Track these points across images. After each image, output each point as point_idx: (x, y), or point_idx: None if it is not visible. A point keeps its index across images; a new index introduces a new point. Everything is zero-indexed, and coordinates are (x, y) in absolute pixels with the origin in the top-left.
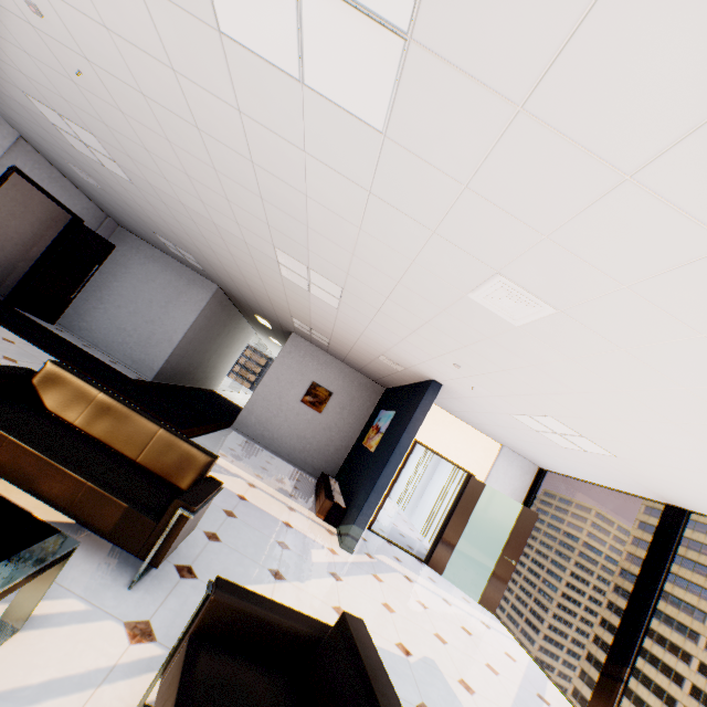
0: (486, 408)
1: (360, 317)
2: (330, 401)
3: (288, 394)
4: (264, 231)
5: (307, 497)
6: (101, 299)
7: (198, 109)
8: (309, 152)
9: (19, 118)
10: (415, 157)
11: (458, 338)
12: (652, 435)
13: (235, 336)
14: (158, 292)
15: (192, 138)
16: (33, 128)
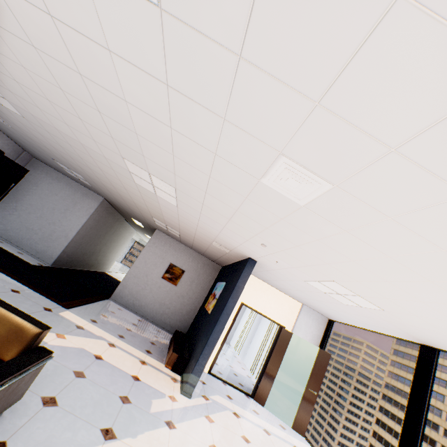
0: (288, 277)
1: (193, 212)
2: (183, 277)
3: (153, 273)
4: (112, 144)
5: (161, 351)
6: (15, 208)
7: (25, 24)
8: (113, 50)
9: None
10: (192, 29)
11: (261, 222)
12: (413, 293)
13: (120, 234)
14: (59, 202)
15: (36, 59)
16: None
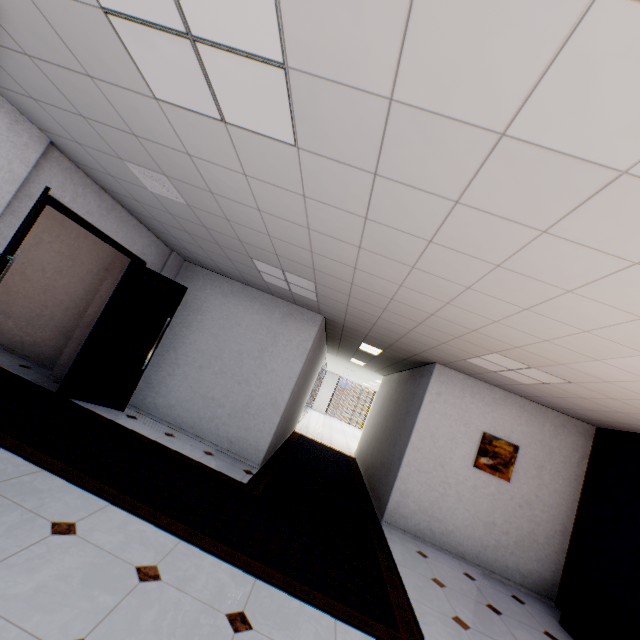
0: None
1: None
2: (517, 459)
3: (453, 458)
4: None
5: None
6: (176, 362)
7: None
8: None
9: (37, 79)
10: None
11: None
12: None
13: (317, 366)
14: (246, 338)
15: None
16: (65, 93)
